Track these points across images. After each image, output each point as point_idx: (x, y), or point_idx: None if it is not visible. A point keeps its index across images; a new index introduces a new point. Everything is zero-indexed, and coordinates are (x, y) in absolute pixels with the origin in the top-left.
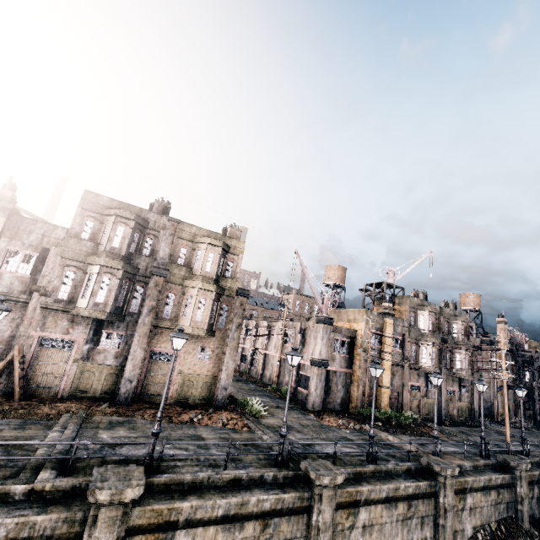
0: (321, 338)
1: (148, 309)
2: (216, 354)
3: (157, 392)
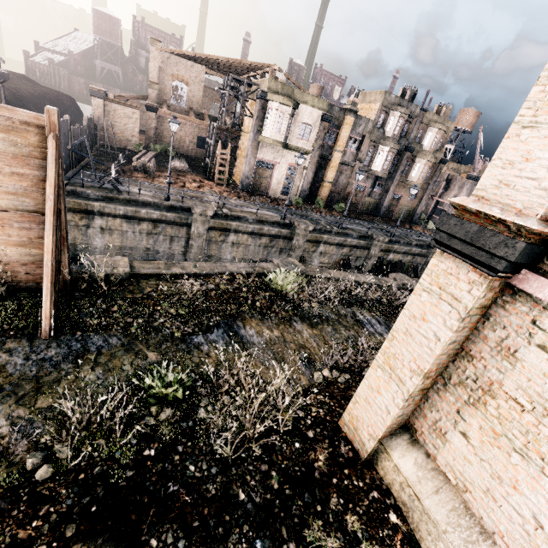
0: (466, 190)
1: (400, 172)
2: (417, 197)
3: (389, 213)
